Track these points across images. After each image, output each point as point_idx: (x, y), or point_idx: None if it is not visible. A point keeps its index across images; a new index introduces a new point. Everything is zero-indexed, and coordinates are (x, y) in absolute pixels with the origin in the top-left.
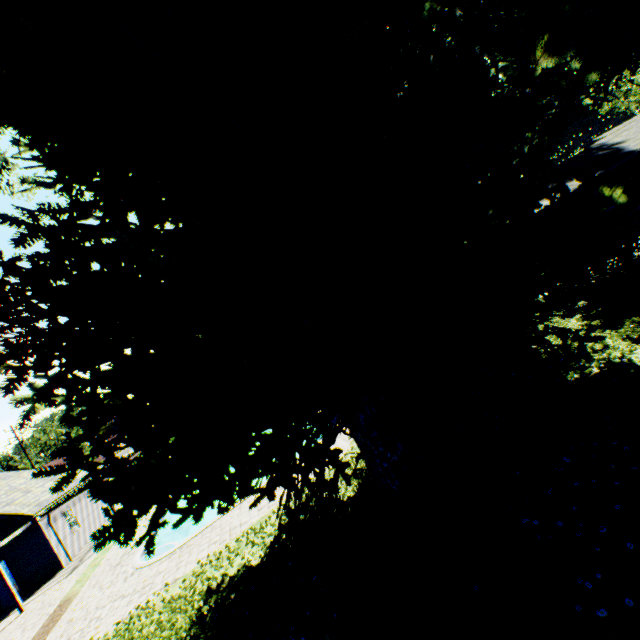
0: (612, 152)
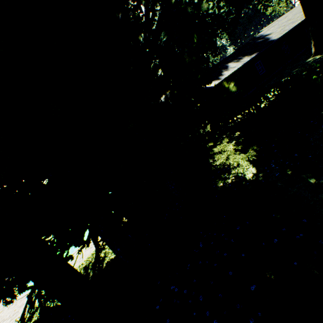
0: (264, 40)
